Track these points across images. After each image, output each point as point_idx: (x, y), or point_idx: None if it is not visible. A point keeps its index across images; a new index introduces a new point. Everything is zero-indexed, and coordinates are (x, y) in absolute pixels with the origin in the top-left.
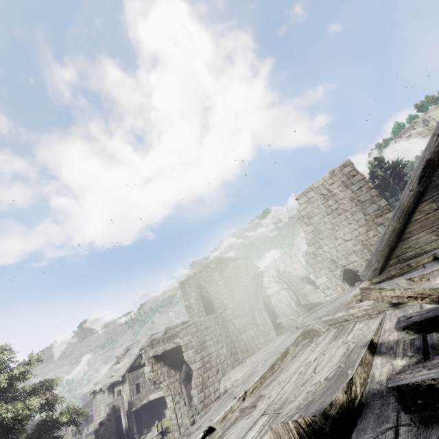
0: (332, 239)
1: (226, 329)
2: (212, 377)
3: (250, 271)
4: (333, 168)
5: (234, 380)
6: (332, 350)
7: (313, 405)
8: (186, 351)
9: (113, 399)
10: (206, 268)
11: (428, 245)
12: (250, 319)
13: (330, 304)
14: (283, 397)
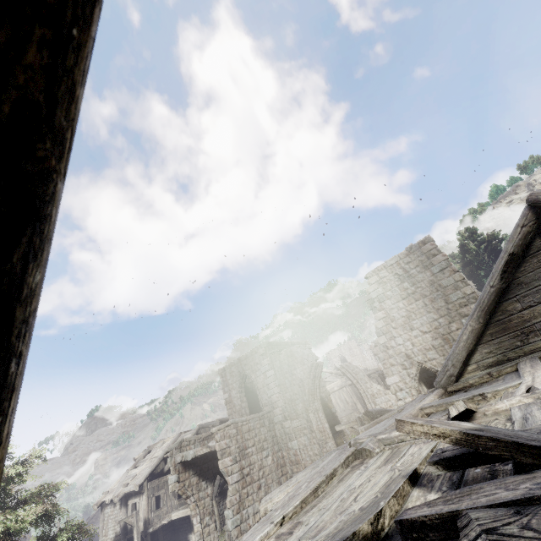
0: (407, 329)
1: (273, 433)
2: (253, 495)
3: (306, 361)
4: (411, 244)
5: (276, 501)
6: (378, 477)
7: (339, 534)
8: (222, 458)
9: (126, 515)
10: (254, 354)
11: (511, 352)
12: (303, 423)
13: (394, 416)
14: (320, 525)
